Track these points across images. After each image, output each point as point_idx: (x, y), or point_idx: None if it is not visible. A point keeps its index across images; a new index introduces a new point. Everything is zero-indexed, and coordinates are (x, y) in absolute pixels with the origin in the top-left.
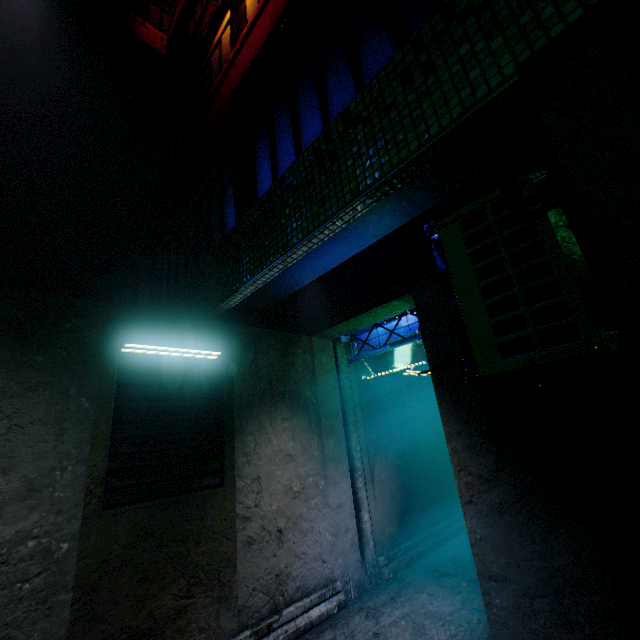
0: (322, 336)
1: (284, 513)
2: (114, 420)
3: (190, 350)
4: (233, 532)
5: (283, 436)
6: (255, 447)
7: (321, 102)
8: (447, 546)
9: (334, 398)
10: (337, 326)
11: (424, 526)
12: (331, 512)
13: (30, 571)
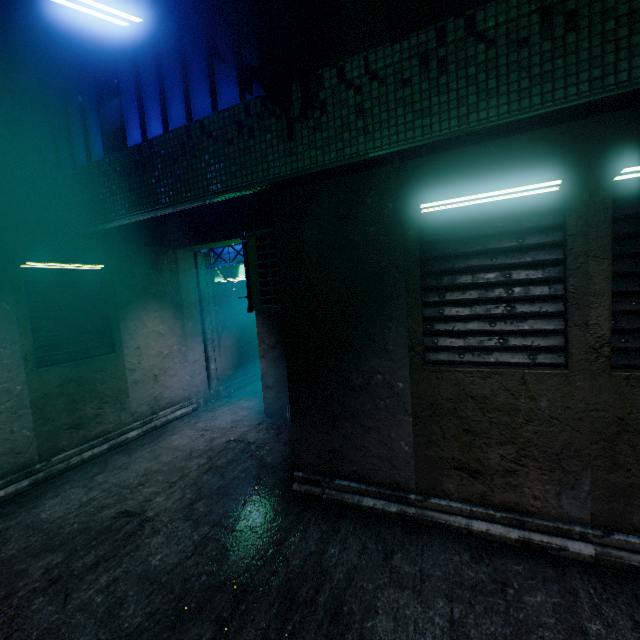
0: (185, 249)
1: (158, 366)
2: (30, 316)
3: (79, 266)
4: (125, 377)
5: (156, 322)
6: (136, 330)
7: (184, 87)
8: None
9: (194, 295)
10: (197, 246)
11: (252, 370)
12: (190, 365)
13: (2, 400)
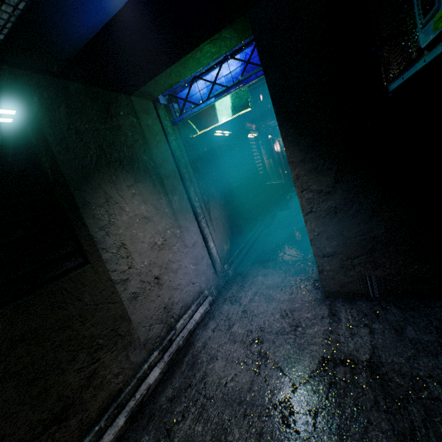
0: (141, 95)
1: (156, 264)
2: None
3: None
4: (116, 296)
5: (134, 202)
6: (109, 218)
7: None
8: (257, 245)
9: (169, 160)
10: (159, 77)
11: (243, 238)
12: (190, 250)
13: None
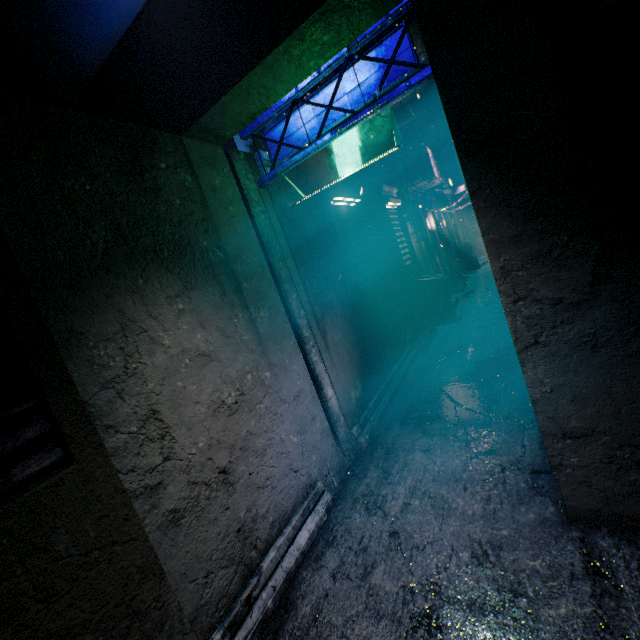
0: (202, 135)
1: (222, 444)
2: None
3: None
4: (133, 526)
5: (181, 327)
6: (126, 363)
7: None
8: (407, 386)
9: (252, 247)
10: (228, 98)
11: (383, 375)
12: (289, 408)
13: None
